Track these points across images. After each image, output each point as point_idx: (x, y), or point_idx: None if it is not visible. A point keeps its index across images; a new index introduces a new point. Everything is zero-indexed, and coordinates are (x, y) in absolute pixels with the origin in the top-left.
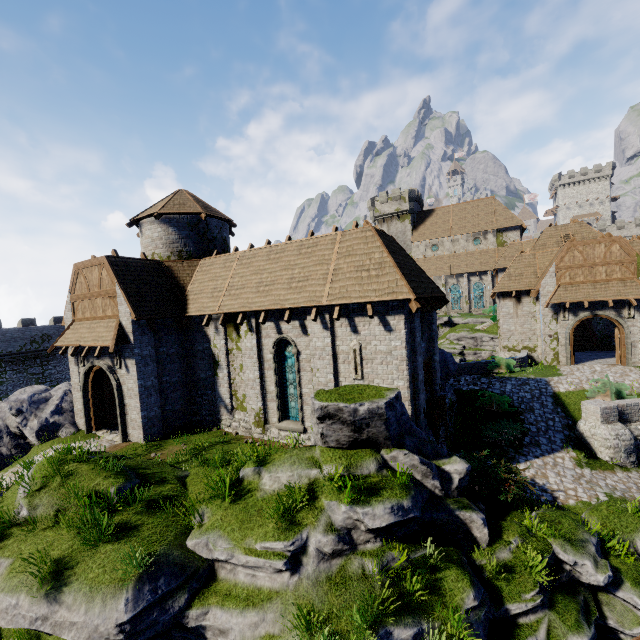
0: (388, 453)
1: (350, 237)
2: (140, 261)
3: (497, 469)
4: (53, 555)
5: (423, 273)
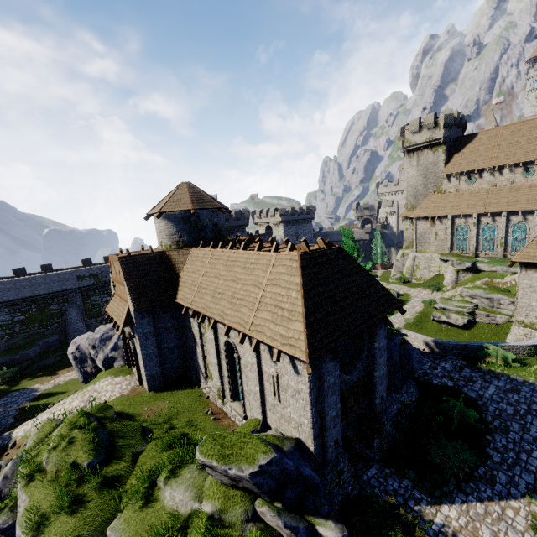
0: (259, 506)
1: (280, 263)
2: (145, 255)
3: (392, 531)
4: (43, 508)
5: (373, 285)
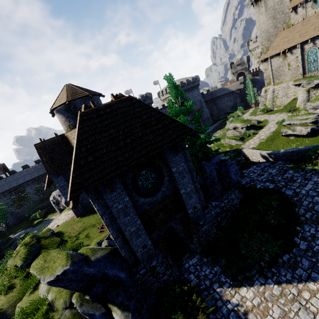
0: (73, 299)
1: None
2: (51, 139)
3: (176, 315)
4: None
5: (163, 121)
